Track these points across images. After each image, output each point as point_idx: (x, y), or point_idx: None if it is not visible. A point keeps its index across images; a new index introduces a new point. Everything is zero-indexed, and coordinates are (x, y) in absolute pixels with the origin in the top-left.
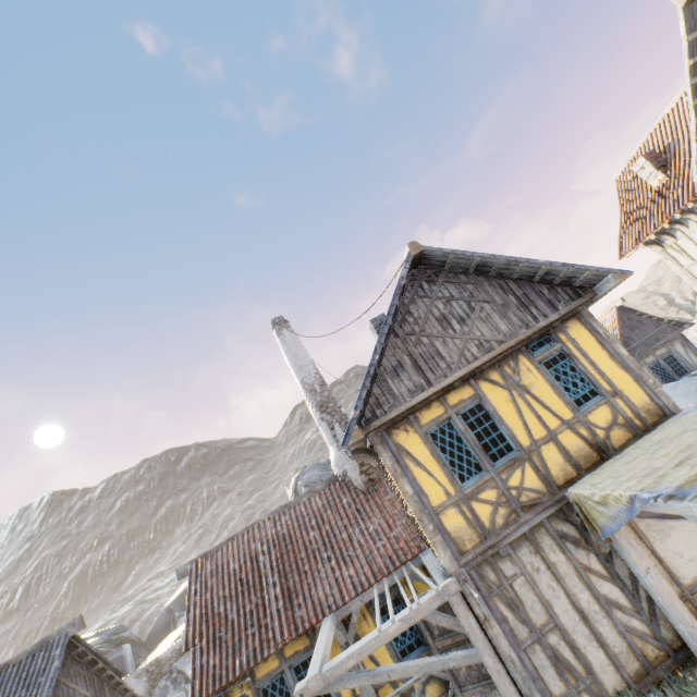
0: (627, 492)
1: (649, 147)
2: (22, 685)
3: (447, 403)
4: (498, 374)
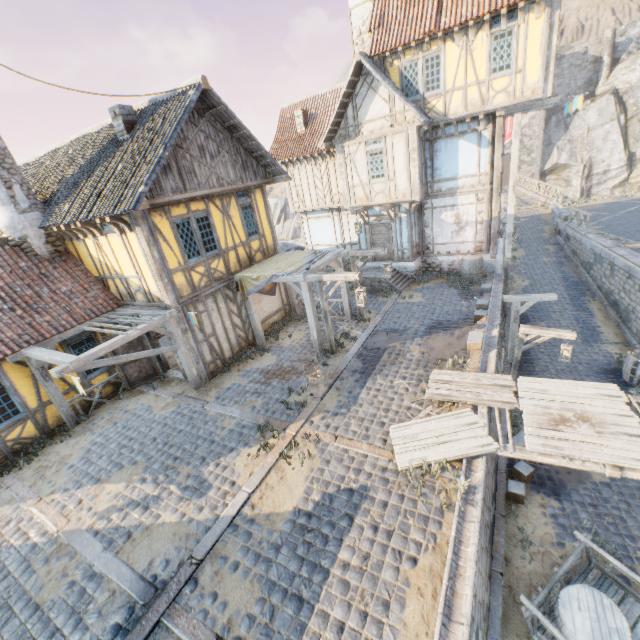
0: (273, 273)
1: (305, 106)
2: None
3: (190, 208)
4: (220, 202)
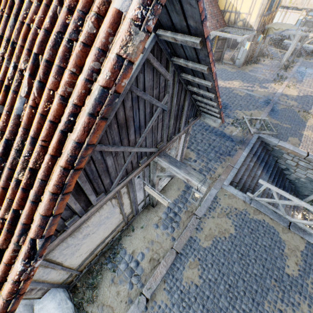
0: (287, 28)
1: None
2: None
3: None
4: None
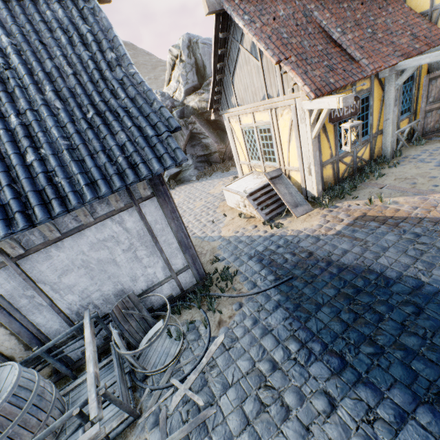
0: None
1: None
2: (45, 27)
3: None
4: None
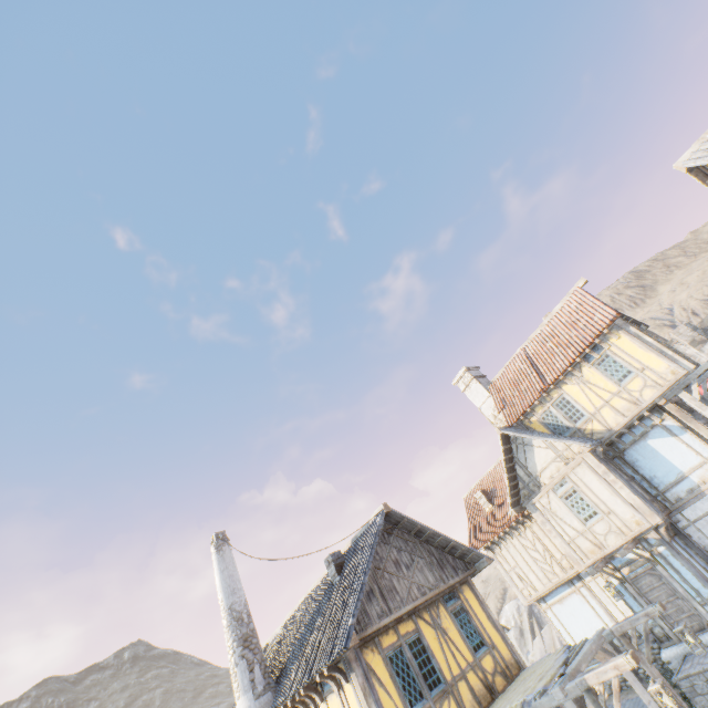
0: (520, 699)
1: (482, 486)
2: None
3: (399, 631)
4: (428, 614)
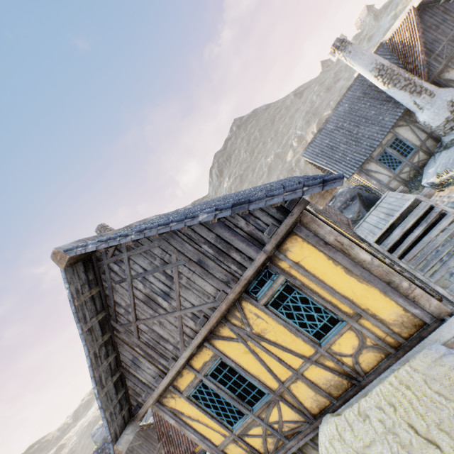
0: None
1: None
2: None
3: (193, 370)
4: (228, 329)
